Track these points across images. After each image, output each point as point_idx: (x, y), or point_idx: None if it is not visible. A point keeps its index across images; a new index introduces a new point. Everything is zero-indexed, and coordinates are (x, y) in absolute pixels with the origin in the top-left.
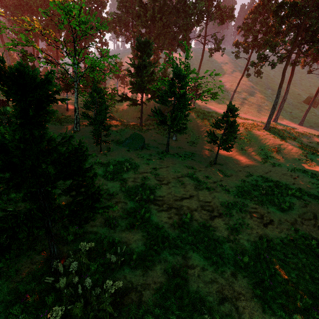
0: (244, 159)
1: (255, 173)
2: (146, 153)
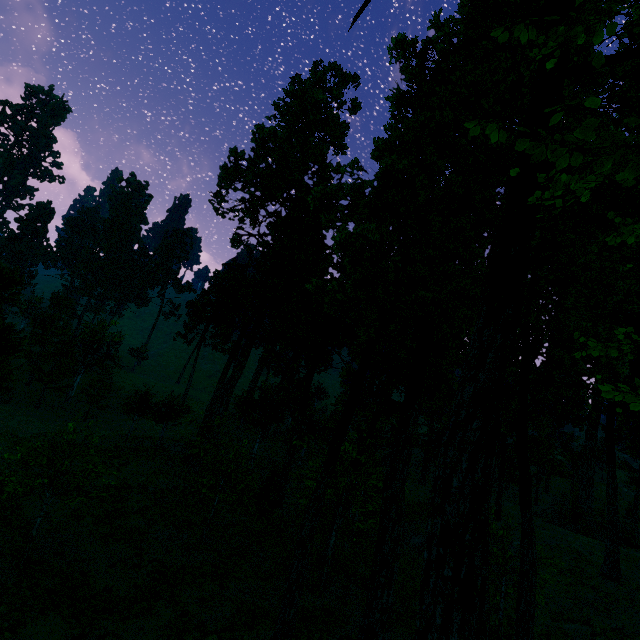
0: (130, 423)
1: (119, 429)
2: (6, 406)
